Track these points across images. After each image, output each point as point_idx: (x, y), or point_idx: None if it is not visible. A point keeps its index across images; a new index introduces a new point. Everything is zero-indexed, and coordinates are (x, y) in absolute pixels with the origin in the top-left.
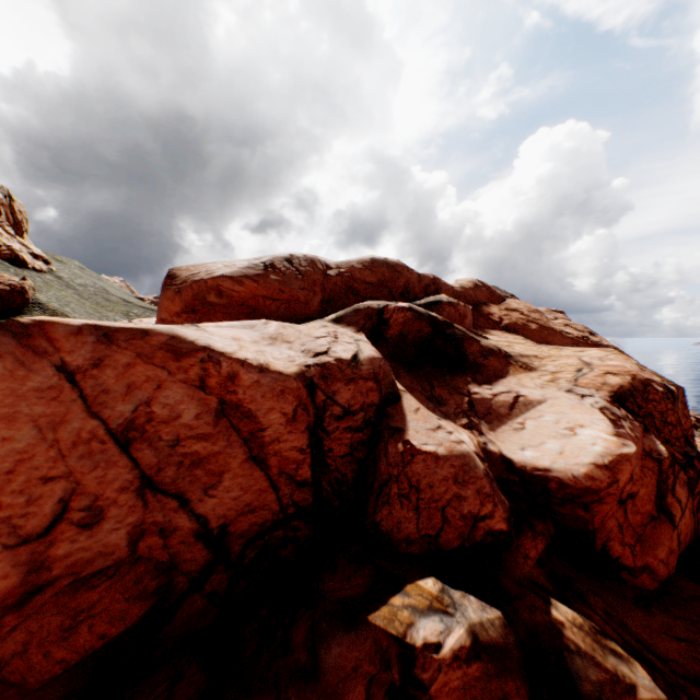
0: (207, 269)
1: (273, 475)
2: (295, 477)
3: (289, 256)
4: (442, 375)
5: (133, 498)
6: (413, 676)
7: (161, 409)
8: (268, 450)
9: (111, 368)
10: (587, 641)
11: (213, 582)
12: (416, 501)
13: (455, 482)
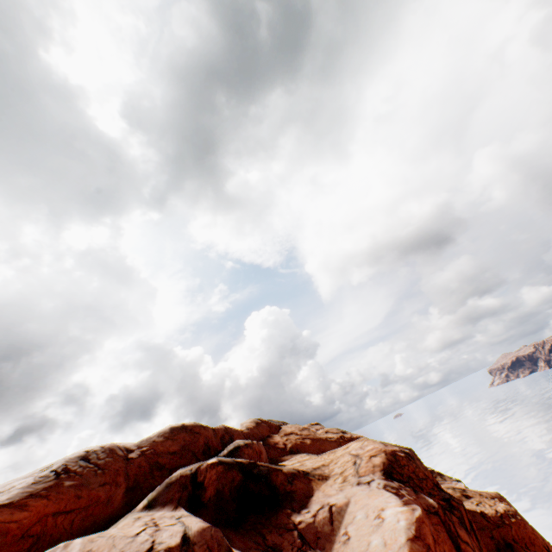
0: None
1: None
2: None
3: (85, 452)
4: (267, 518)
5: None
6: None
7: None
8: None
9: None
10: None
11: None
12: None
13: None
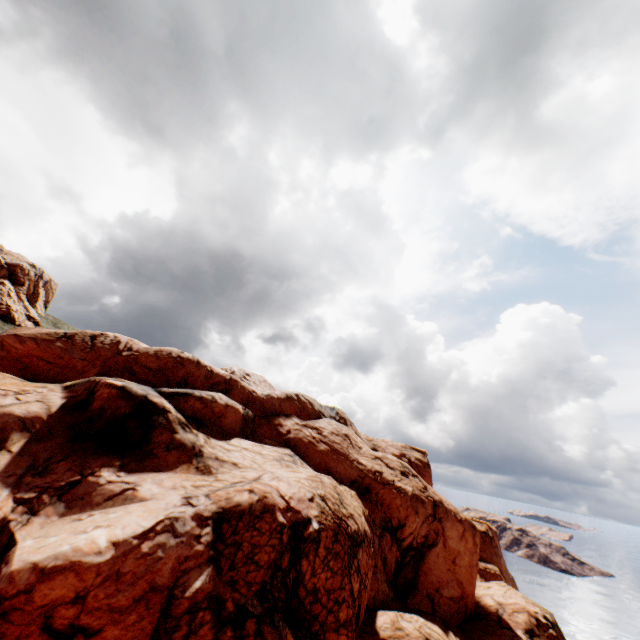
0: (26, 330)
1: None
2: None
3: (99, 334)
4: (93, 452)
5: None
6: None
7: None
8: None
9: None
10: None
11: None
12: None
13: None
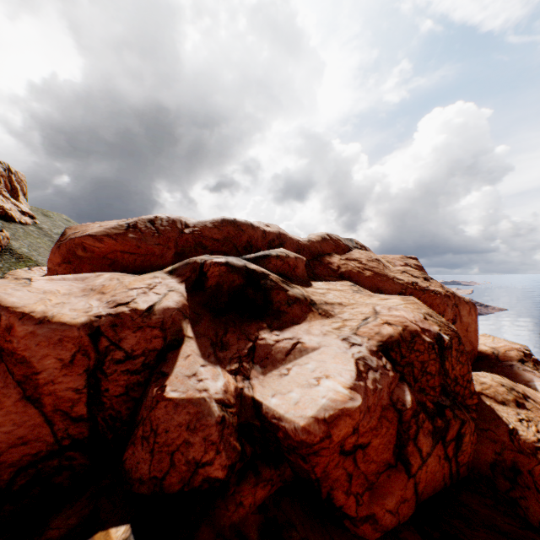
0: (86, 229)
1: (49, 411)
2: (71, 413)
3: (154, 218)
4: (241, 321)
5: None
6: None
7: None
8: (43, 390)
9: None
10: None
11: None
12: (153, 444)
13: (187, 429)
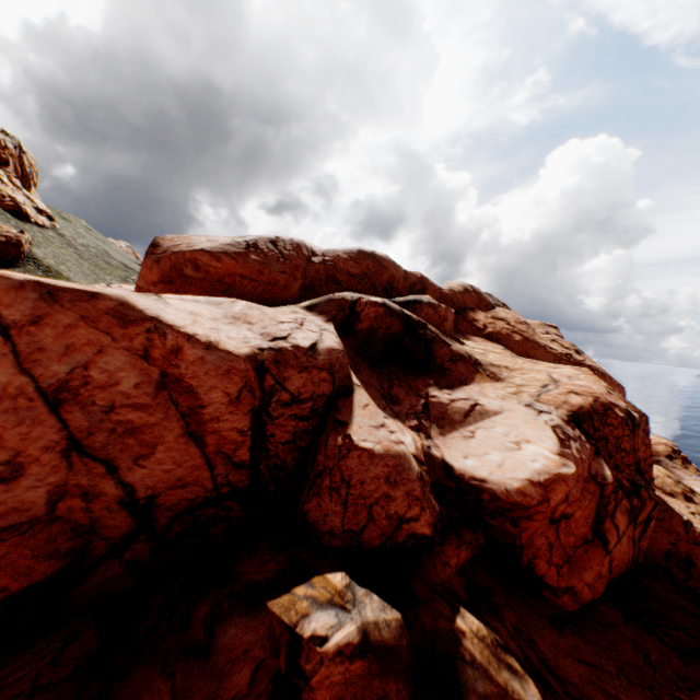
0: (189, 242)
1: (210, 453)
2: (233, 458)
3: (275, 238)
4: (404, 375)
5: (58, 458)
6: (298, 666)
7: (99, 374)
8: (207, 427)
9: (50, 326)
10: (485, 653)
11: (134, 551)
12: (345, 496)
13: (387, 482)
